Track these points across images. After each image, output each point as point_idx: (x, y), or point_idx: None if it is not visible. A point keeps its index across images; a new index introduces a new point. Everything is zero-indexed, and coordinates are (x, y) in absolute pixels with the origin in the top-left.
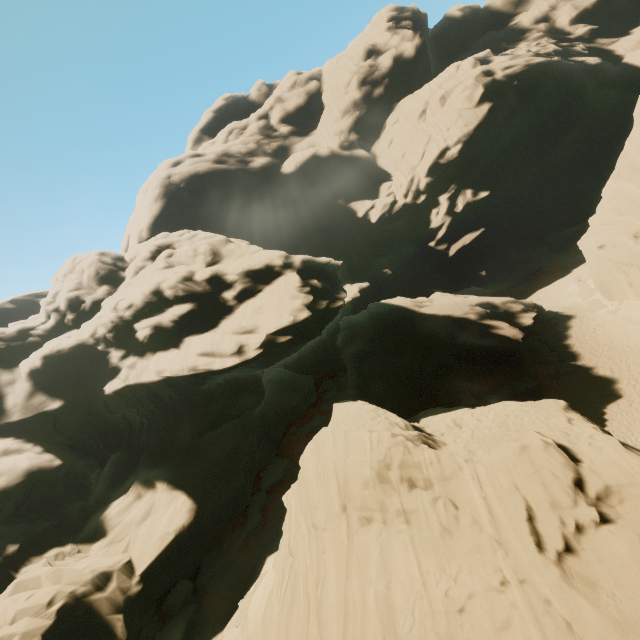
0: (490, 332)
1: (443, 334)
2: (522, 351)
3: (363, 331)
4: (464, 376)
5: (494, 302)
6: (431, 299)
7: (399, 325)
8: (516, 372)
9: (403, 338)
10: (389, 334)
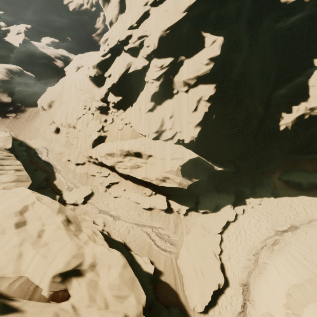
0: (52, 62)
1: (40, 58)
2: (62, 72)
3: (20, 50)
4: (42, 73)
5: (70, 57)
6: (55, 49)
7: (30, 51)
8: (56, 76)
9: (29, 56)
10: (26, 53)
